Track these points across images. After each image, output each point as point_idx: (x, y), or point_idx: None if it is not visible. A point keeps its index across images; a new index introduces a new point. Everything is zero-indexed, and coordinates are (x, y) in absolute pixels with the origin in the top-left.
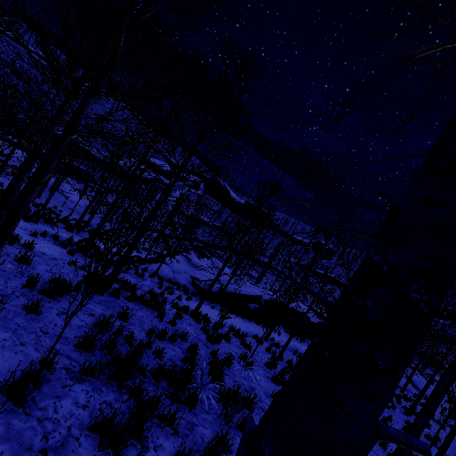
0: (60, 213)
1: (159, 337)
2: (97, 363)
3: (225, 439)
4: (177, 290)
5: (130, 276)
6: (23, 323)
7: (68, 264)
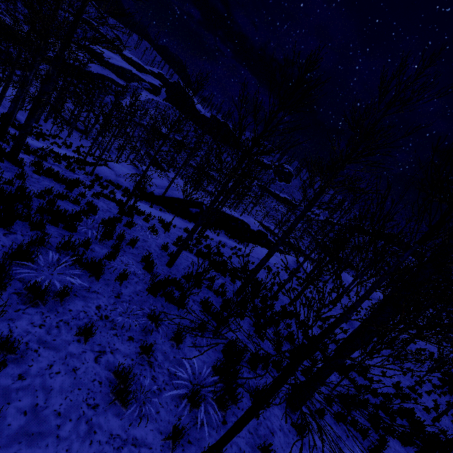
0: None
1: (58, 196)
2: None
3: (87, 242)
4: (116, 189)
5: (57, 168)
6: None
7: None
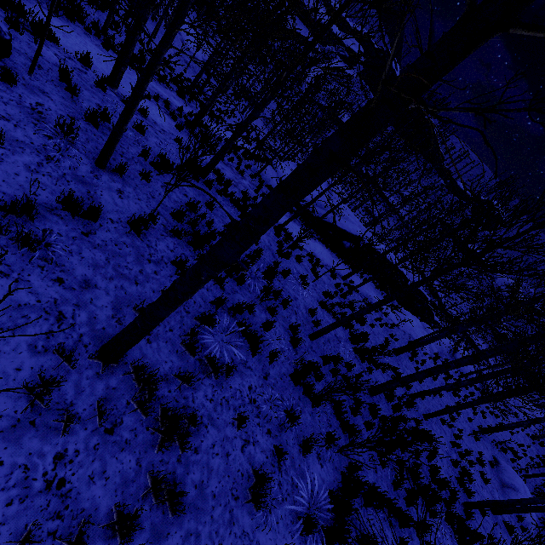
0: (174, 66)
1: None
2: (183, 229)
3: (253, 307)
4: None
5: (230, 170)
6: (139, 185)
7: (174, 141)
